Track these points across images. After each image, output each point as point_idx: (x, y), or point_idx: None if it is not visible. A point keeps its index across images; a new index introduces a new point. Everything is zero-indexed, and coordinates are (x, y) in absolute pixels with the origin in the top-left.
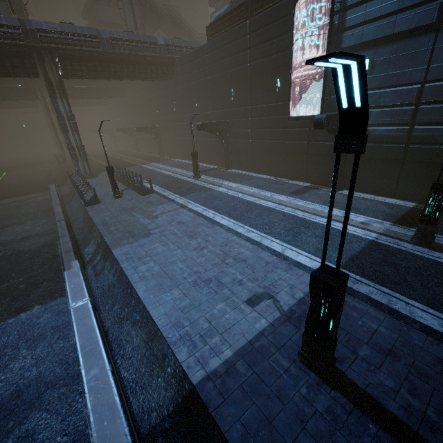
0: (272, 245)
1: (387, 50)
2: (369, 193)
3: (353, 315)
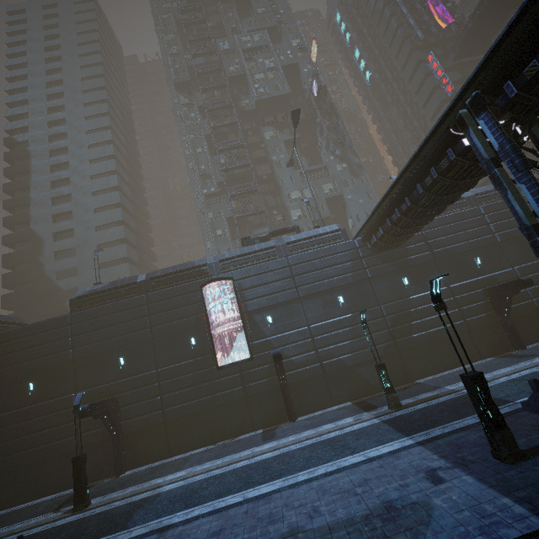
0: (352, 461)
1: (279, 310)
2: (316, 411)
3: (464, 440)
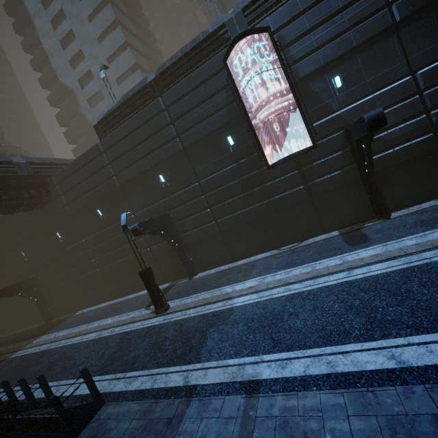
0: None
1: (354, 63)
2: (419, 202)
3: None
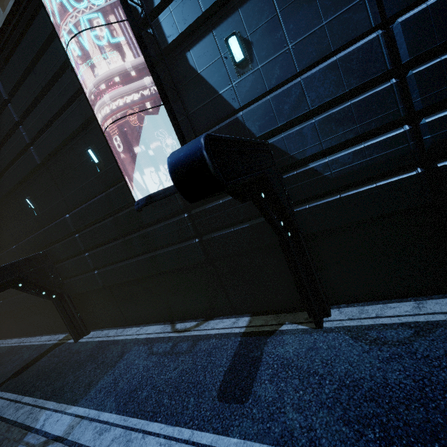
0: None
1: (264, 3)
2: (389, 296)
3: None
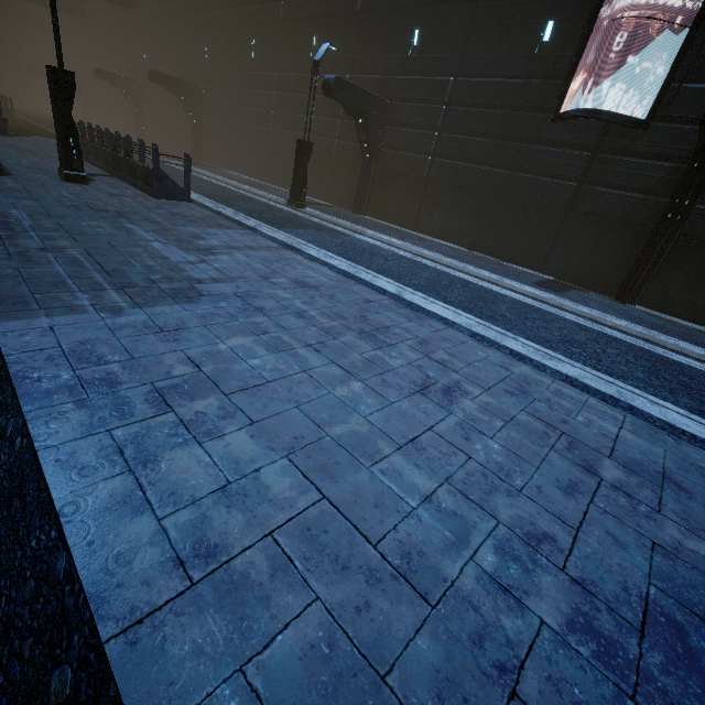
0: (676, 419)
1: None
2: (691, 321)
3: None
